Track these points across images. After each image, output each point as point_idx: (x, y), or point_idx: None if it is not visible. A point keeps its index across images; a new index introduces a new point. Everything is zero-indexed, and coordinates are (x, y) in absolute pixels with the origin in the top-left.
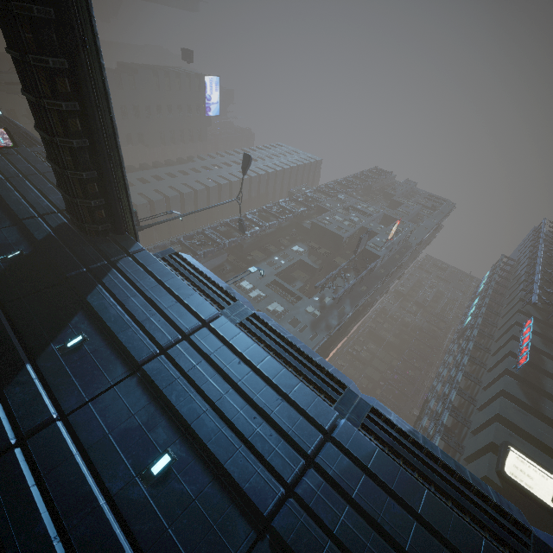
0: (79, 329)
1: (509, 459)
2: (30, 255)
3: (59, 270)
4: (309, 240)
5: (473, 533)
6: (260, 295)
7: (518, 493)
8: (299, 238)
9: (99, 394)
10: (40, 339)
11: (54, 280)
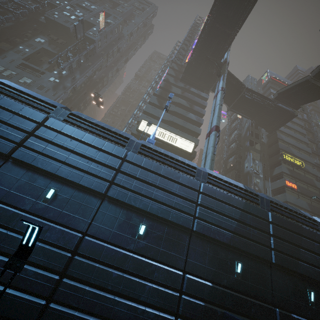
0: None
1: (141, 124)
2: None
3: None
4: (49, 33)
5: (21, 106)
6: (12, 74)
7: (143, 135)
8: (40, 32)
9: None
10: None
11: None
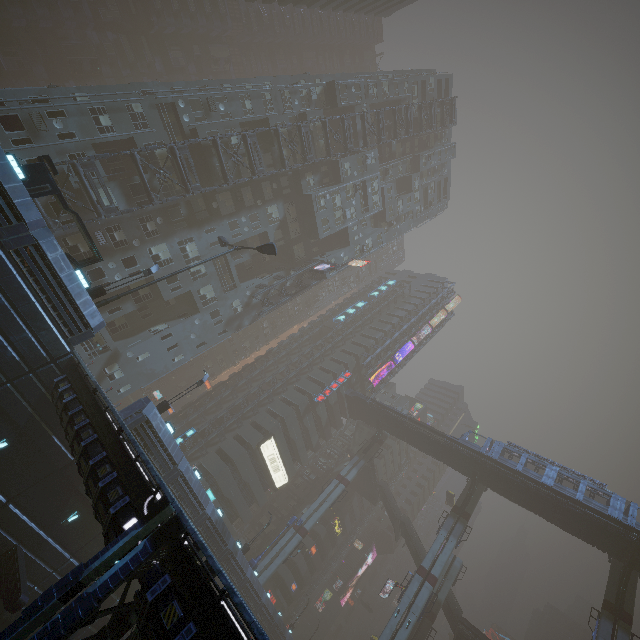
0: (74, 508)
1: (267, 442)
2: (16, 443)
3: (51, 462)
4: (294, 202)
5: None
6: (200, 271)
7: (258, 452)
8: (286, 192)
9: (89, 540)
10: (49, 519)
11: (47, 470)
